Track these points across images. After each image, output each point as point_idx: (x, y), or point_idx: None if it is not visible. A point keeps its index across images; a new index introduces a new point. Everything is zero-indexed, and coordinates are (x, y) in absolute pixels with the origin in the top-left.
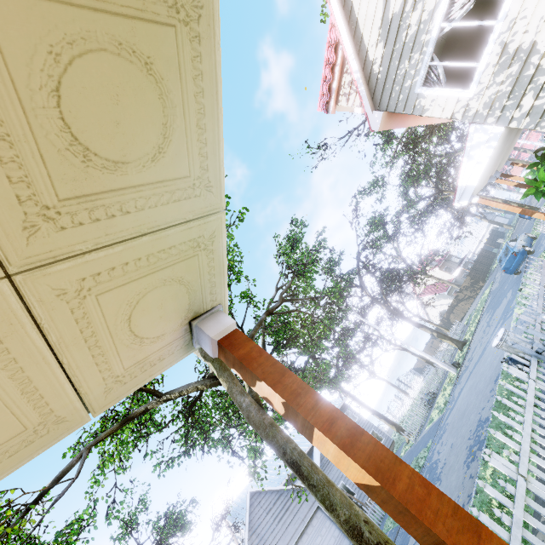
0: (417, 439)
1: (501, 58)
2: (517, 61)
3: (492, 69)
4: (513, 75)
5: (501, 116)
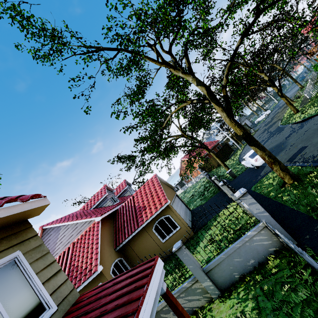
0: None
1: None
2: None
3: None
4: None
5: None
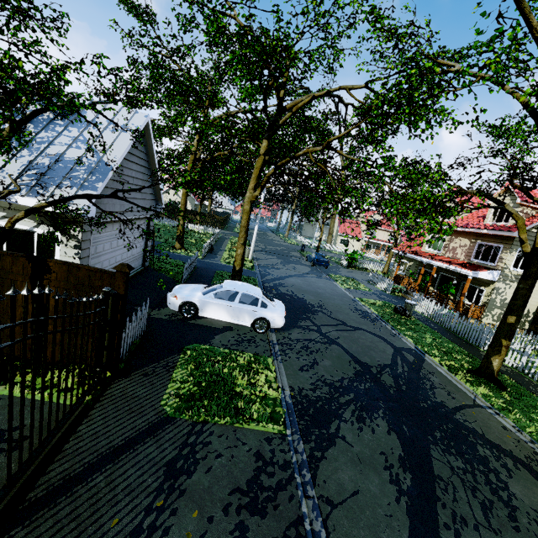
0: (205, 259)
1: (518, 275)
2: (515, 280)
3: (516, 273)
4: (512, 280)
5: (501, 280)
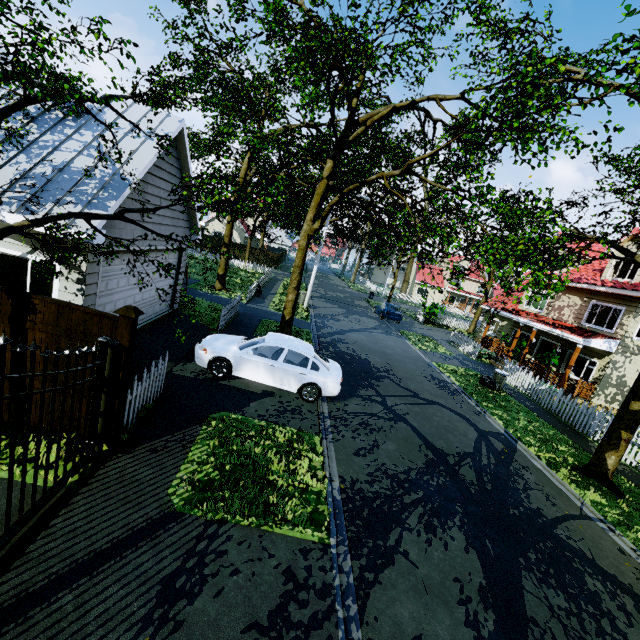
0: (250, 304)
1: None
2: (638, 352)
3: (639, 344)
4: (634, 352)
5: (619, 351)
